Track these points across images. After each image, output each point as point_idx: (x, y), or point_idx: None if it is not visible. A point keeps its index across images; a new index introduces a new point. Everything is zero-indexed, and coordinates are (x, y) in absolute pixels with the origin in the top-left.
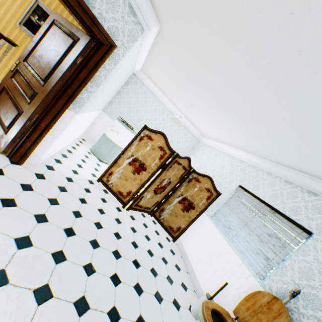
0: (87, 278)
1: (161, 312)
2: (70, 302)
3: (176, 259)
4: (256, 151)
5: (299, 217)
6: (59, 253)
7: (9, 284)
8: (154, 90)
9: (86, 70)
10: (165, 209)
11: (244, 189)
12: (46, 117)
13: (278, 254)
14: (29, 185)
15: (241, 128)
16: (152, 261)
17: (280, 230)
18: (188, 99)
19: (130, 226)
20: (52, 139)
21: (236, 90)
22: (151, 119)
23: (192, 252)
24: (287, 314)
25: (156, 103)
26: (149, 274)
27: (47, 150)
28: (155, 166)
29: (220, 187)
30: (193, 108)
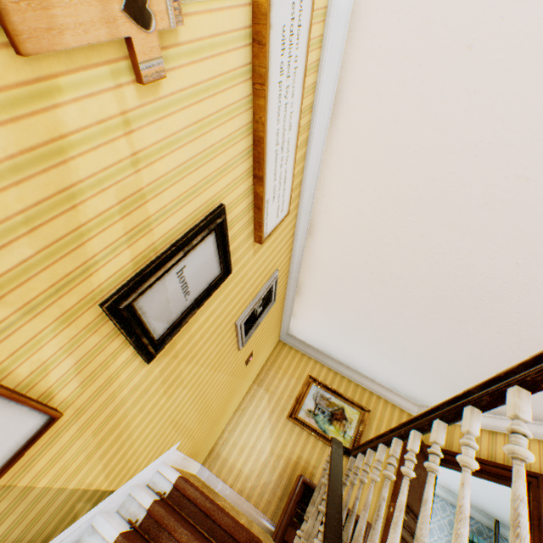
0: None
1: None
2: None
3: None
4: None
5: None
6: None
7: None
8: None
9: None
10: None
11: None
12: None
13: None
14: None
15: None
16: None
17: None
18: None
19: None
20: None
21: None
22: None
23: None
24: None
25: None
26: None
27: None
28: None
29: None
30: None
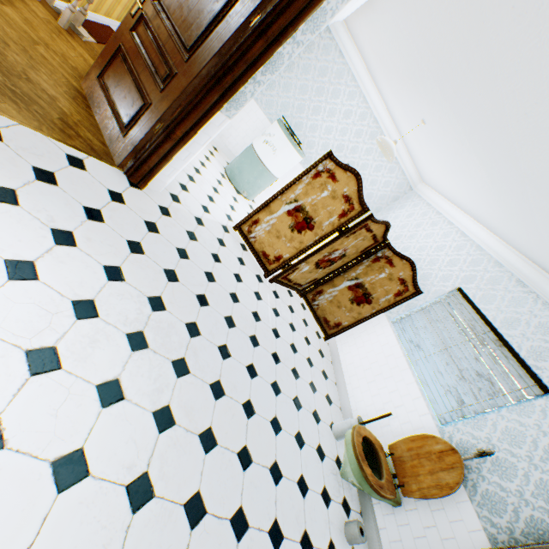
0: (222, 362)
1: (298, 420)
2: (206, 383)
3: (325, 364)
4: (514, 240)
5: (540, 365)
6: (192, 325)
7: (149, 348)
8: (358, 72)
9: (262, 43)
10: (324, 293)
11: (464, 296)
12: (185, 122)
13: (481, 402)
14: (154, 224)
15: (505, 194)
16: (294, 359)
17: (499, 373)
18: (422, 110)
19: (272, 306)
20: (186, 156)
21: (531, 130)
22: (336, 130)
23: (350, 362)
24: (462, 471)
25: (353, 100)
26: (289, 375)
27: (176, 172)
28: (329, 226)
29: (424, 281)
30: (425, 128)
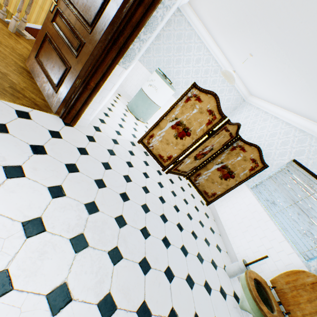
0: (145, 241)
1: (203, 271)
2: (136, 263)
3: (210, 223)
4: None
5: None
6: (120, 218)
7: (89, 246)
8: (201, 33)
9: (141, 9)
10: (202, 174)
11: (299, 165)
12: (95, 75)
13: None
14: (84, 149)
15: None
16: (191, 224)
17: None
18: (250, 47)
19: (170, 190)
20: (100, 99)
21: None
22: (192, 72)
23: (227, 218)
24: None
25: (200, 51)
26: (191, 237)
27: (95, 111)
28: (200, 132)
29: (267, 158)
30: (252, 59)
